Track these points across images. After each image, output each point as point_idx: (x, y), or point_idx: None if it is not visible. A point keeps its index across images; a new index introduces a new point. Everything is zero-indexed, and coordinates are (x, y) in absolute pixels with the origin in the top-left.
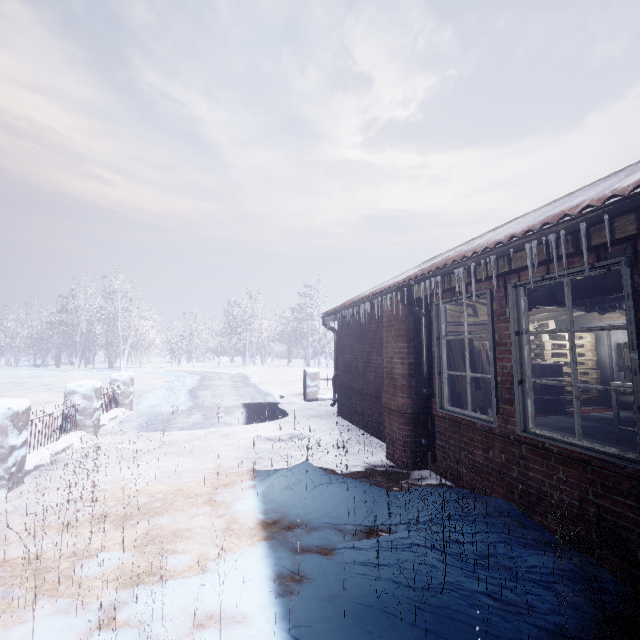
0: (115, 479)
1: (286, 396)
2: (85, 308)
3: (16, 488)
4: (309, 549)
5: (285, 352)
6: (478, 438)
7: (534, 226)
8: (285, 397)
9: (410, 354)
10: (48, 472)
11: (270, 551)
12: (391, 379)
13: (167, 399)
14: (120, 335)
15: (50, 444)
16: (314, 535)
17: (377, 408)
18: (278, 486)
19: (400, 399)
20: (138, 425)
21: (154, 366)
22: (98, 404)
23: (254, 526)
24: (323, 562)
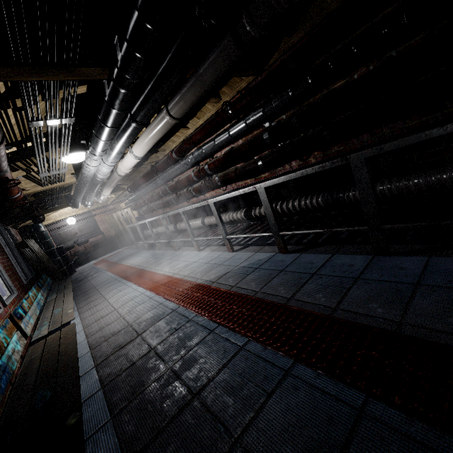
0: None
1: None
2: None
3: None
4: None
5: None
6: None
7: None
8: None
9: None
10: None
11: None
12: None
13: None
14: None
15: None
16: None
17: None
18: None
19: None
20: None
21: None
22: None
23: None
24: None
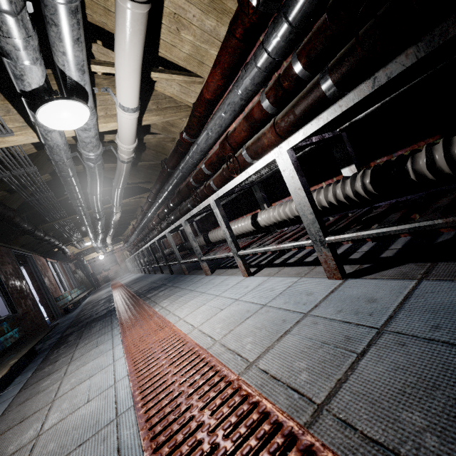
0: None
1: None
2: None
3: None
4: None
5: None
6: None
7: None
8: None
9: None
10: None
11: None
12: None
13: None
14: None
15: None
16: None
17: None
18: None
19: None
20: None
21: None
22: None
23: None
24: None
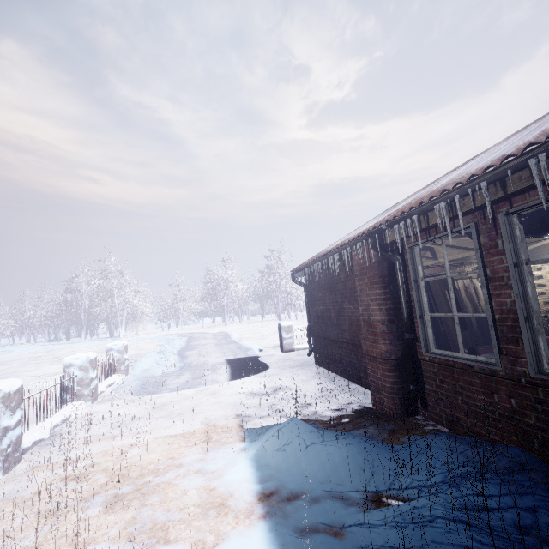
0: (109, 450)
1: (264, 349)
2: (86, 288)
3: (13, 468)
4: (315, 529)
5: (258, 309)
6: (477, 382)
7: (536, 139)
8: (264, 350)
9: (387, 300)
10: (46, 447)
11: (272, 535)
12: (369, 326)
13: (158, 362)
14: (117, 308)
15: (50, 417)
16: (318, 509)
17: (355, 355)
18: (270, 449)
19: (382, 346)
20: (132, 390)
21: (148, 332)
22: (94, 374)
23: (250, 500)
24: (335, 548)
